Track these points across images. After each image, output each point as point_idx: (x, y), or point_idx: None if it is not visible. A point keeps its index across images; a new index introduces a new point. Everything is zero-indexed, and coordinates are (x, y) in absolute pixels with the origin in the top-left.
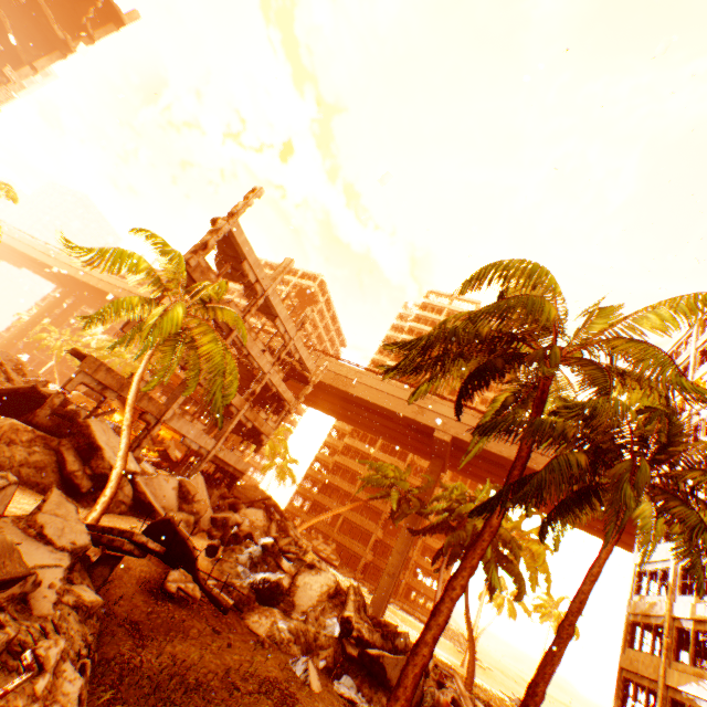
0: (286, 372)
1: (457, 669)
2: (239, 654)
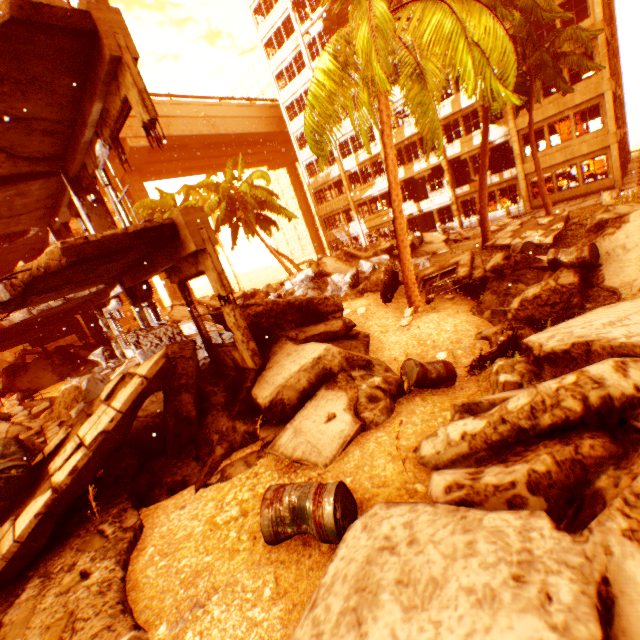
0: None
1: None
2: None
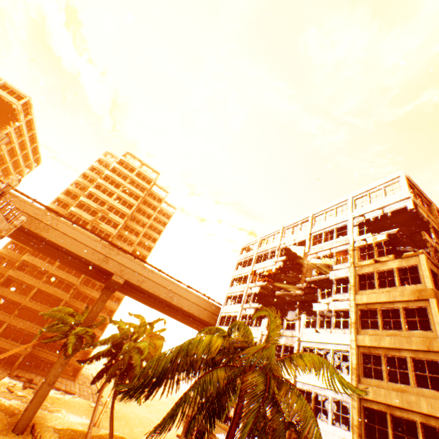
0: None
1: (92, 433)
2: None
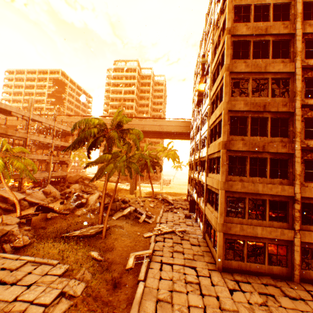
0: (63, 134)
1: (158, 192)
2: (72, 220)
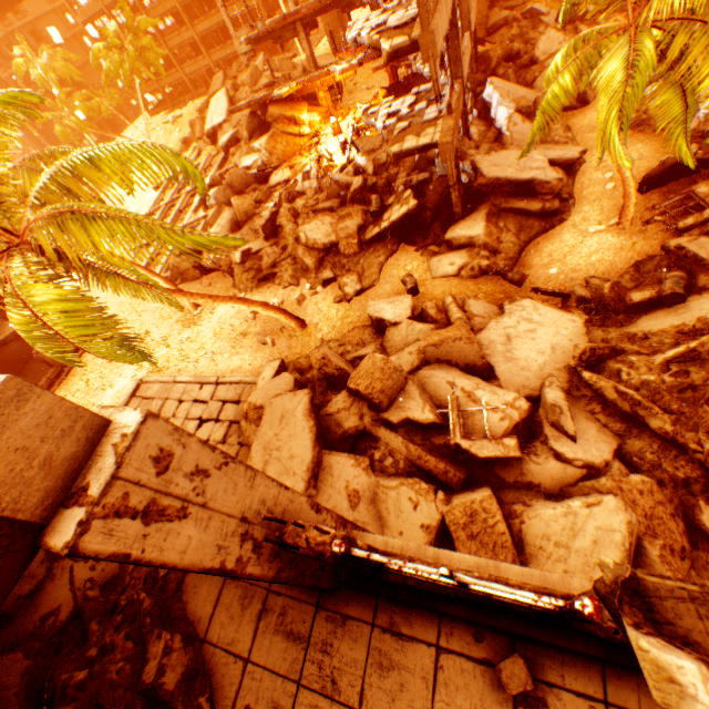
0: None
1: None
2: None
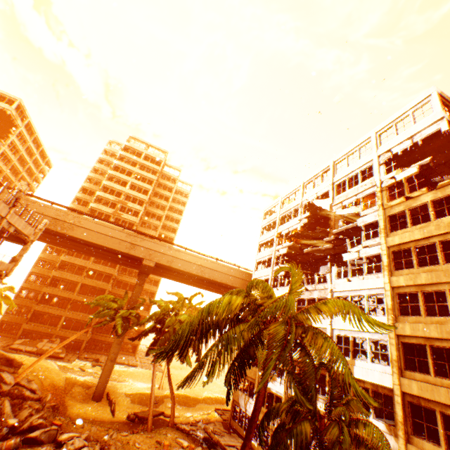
0: None
1: (158, 394)
2: None
